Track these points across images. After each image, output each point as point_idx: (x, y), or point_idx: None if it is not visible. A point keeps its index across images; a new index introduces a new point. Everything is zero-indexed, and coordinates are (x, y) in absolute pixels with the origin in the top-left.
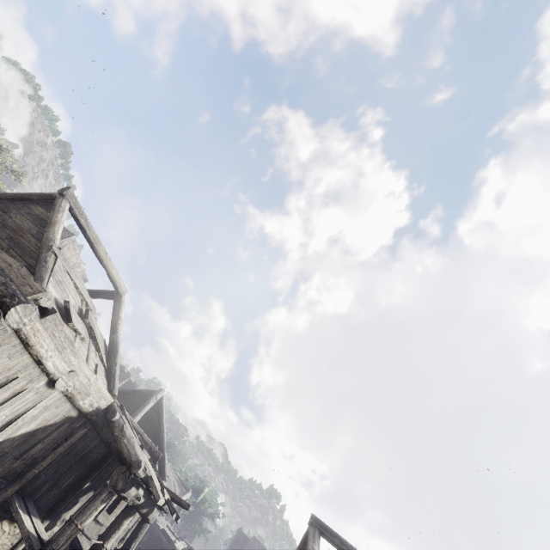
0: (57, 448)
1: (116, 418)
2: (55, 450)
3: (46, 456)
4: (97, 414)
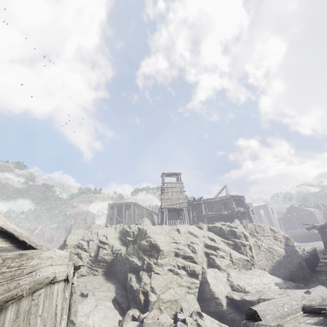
0: (325, 216)
1: (325, 210)
2: (326, 216)
3: (326, 217)
4: (323, 212)
